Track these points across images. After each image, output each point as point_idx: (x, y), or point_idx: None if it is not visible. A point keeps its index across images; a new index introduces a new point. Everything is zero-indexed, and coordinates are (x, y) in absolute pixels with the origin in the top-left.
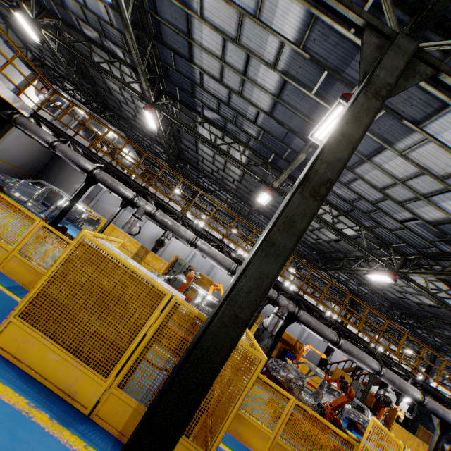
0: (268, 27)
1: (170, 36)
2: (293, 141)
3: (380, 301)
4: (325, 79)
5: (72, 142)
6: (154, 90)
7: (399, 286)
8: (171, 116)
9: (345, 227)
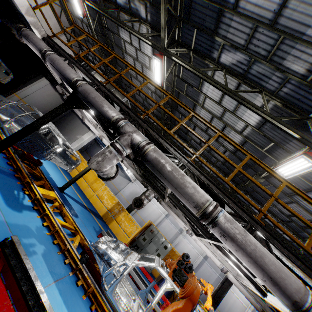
0: None
1: None
2: None
3: None
4: None
5: (70, 61)
6: (169, 36)
7: None
8: (182, 61)
9: None
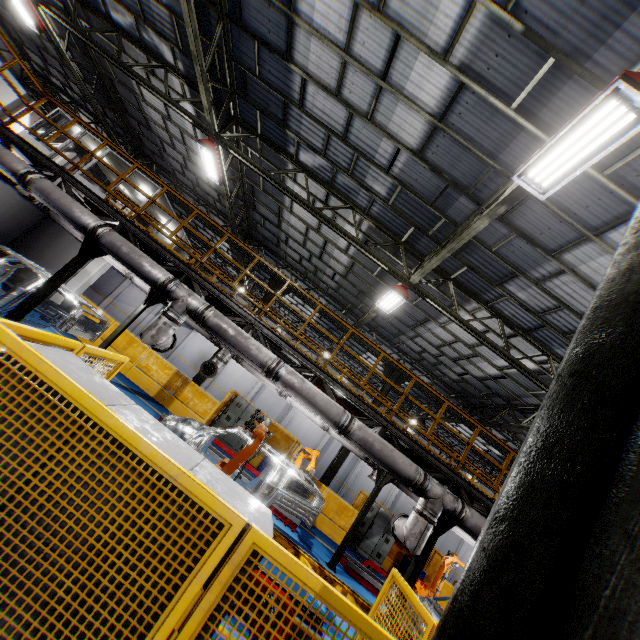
0: None
1: (255, 12)
2: (453, 203)
3: None
4: (545, 76)
5: (65, 180)
6: (220, 113)
7: None
8: (245, 158)
9: (526, 356)
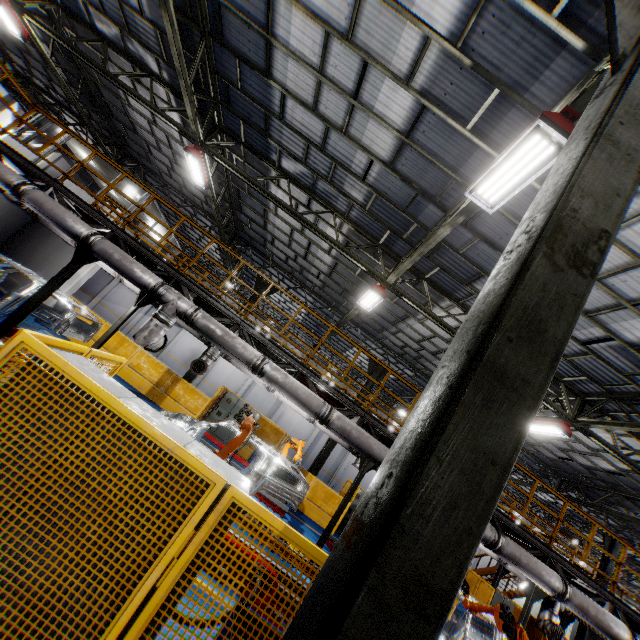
0: (406, 10)
1: (236, 32)
2: (423, 210)
3: (529, 462)
4: (493, 103)
5: (56, 190)
6: (205, 122)
7: (564, 441)
8: (229, 165)
9: None
